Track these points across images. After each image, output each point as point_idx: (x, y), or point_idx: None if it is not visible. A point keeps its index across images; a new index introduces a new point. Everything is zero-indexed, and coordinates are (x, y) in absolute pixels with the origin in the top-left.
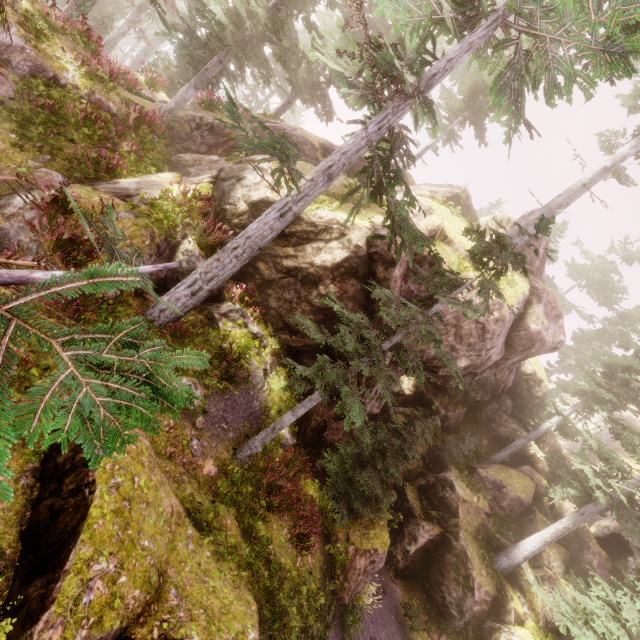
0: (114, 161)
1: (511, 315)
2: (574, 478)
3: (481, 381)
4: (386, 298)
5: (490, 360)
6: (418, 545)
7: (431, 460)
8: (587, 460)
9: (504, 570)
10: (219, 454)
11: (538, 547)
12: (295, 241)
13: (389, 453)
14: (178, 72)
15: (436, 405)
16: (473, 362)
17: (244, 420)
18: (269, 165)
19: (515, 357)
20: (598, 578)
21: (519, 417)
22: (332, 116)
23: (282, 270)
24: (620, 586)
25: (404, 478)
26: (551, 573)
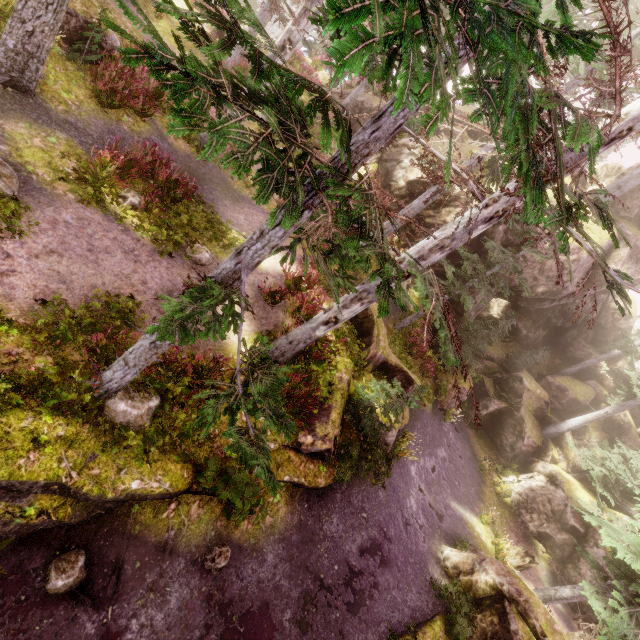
0: (324, 154)
1: (590, 257)
2: (625, 384)
3: (563, 310)
4: (492, 248)
5: (566, 290)
6: (488, 411)
7: (507, 364)
8: (634, 368)
9: (550, 435)
10: (387, 324)
11: (580, 423)
12: (434, 206)
13: (480, 336)
14: (330, 44)
15: (519, 327)
16: (550, 290)
17: (398, 310)
18: (418, 150)
19: (592, 290)
20: (621, 444)
21: (598, 345)
22: (460, 74)
23: (424, 225)
24: (636, 449)
25: (484, 372)
26: (588, 443)
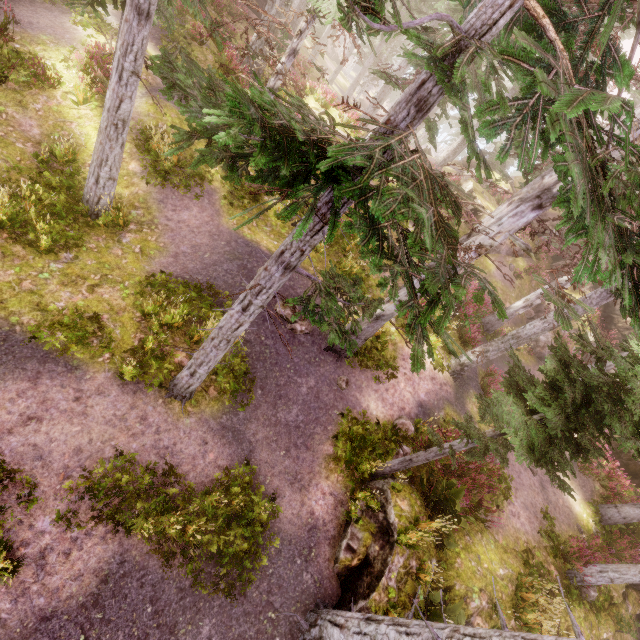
0: None
1: None
2: None
3: None
4: None
5: None
6: None
7: None
8: None
9: None
10: None
11: None
12: None
13: None
14: None
15: None
16: None
17: None
18: None
19: None
20: None
21: None
22: None
23: None
24: None
25: None
26: None
